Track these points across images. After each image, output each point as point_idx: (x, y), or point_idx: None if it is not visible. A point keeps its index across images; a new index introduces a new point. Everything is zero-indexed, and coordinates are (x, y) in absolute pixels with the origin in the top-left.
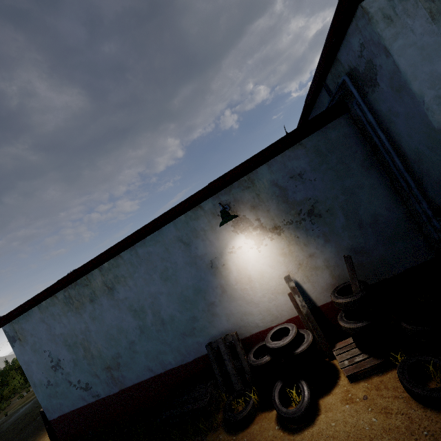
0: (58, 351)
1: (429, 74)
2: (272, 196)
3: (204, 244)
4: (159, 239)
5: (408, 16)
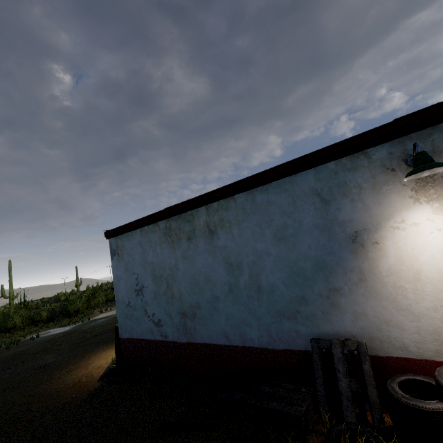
0: (144, 278)
1: None
2: None
3: (352, 207)
4: (288, 187)
5: None
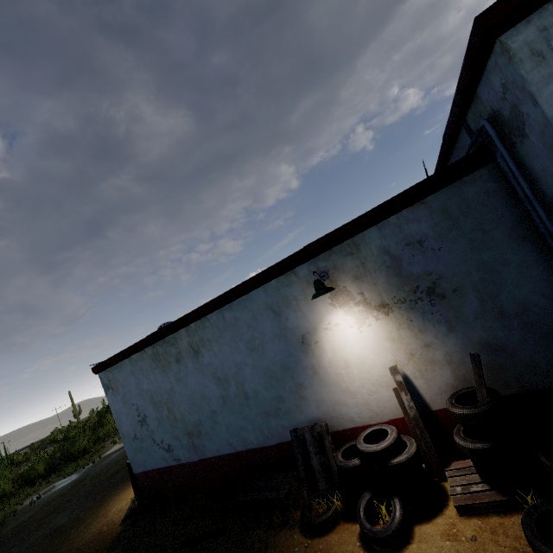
0: (144, 407)
1: None
2: (381, 266)
3: (295, 316)
4: (247, 304)
5: None
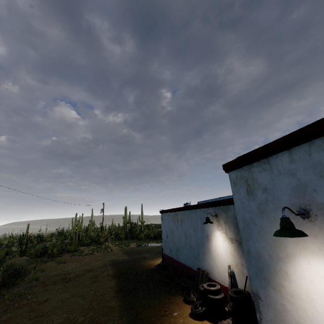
0: (168, 232)
1: (242, 216)
2: (233, 222)
3: (207, 226)
4: (195, 213)
5: (240, 186)
